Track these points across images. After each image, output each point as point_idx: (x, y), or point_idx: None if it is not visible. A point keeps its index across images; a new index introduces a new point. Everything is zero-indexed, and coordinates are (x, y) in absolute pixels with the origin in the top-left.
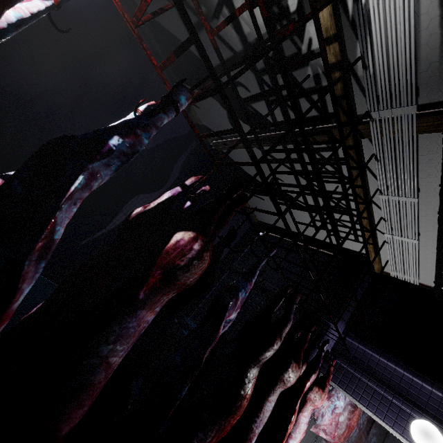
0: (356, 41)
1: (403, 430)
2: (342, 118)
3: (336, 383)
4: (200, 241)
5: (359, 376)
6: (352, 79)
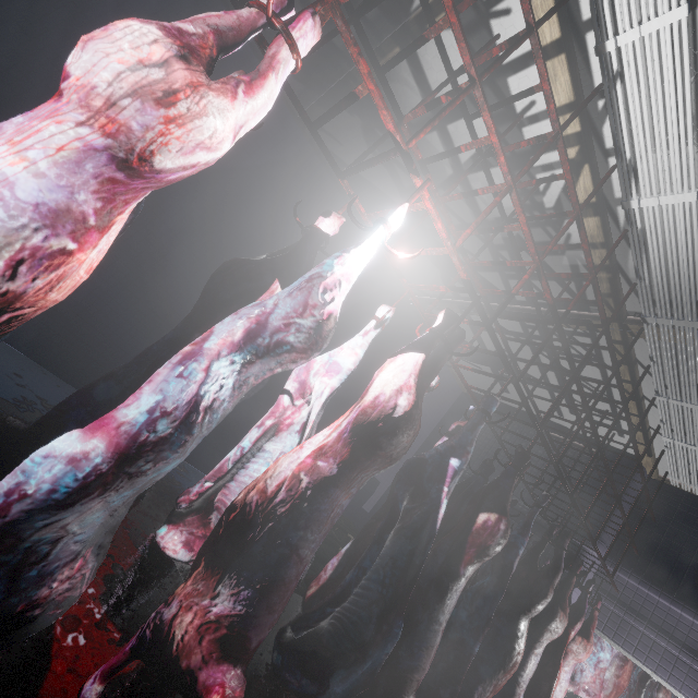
0: (627, 249)
1: (695, 694)
2: (608, 313)
3: (599, 630)
4: (504, 521)
5: (631, 621)
6: (621, 279)
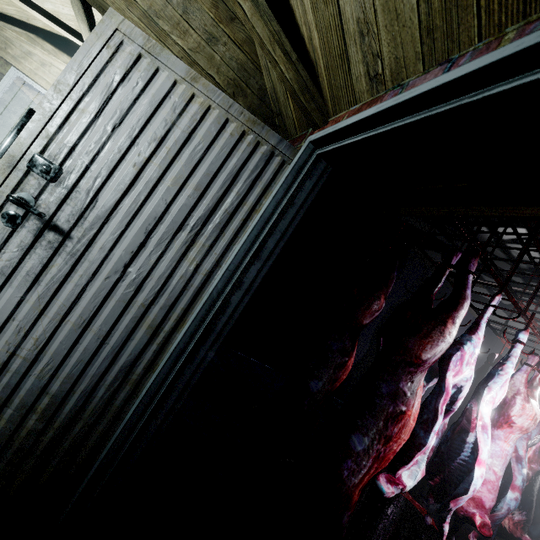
0: None
1: None
2: None
3: None
4: None
5: None
6: None
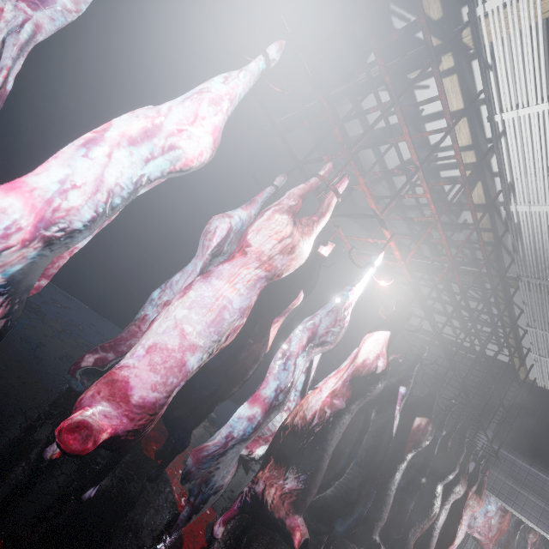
0: (507, 232)
1: None
2: (493, 272)
3: (487, 489)
4: (431, 424)
5: (510, 484)
6: (503, 250)
